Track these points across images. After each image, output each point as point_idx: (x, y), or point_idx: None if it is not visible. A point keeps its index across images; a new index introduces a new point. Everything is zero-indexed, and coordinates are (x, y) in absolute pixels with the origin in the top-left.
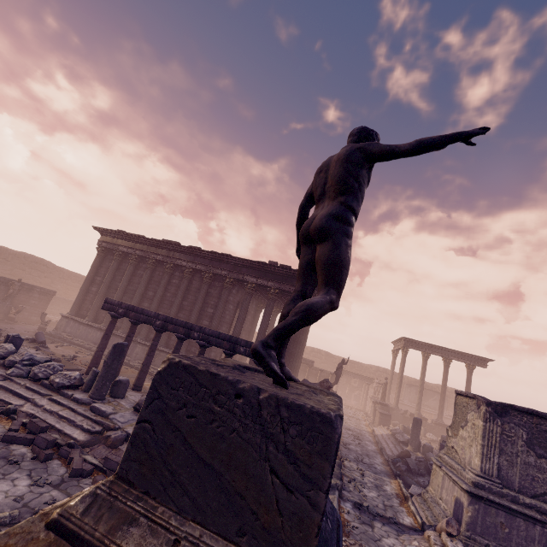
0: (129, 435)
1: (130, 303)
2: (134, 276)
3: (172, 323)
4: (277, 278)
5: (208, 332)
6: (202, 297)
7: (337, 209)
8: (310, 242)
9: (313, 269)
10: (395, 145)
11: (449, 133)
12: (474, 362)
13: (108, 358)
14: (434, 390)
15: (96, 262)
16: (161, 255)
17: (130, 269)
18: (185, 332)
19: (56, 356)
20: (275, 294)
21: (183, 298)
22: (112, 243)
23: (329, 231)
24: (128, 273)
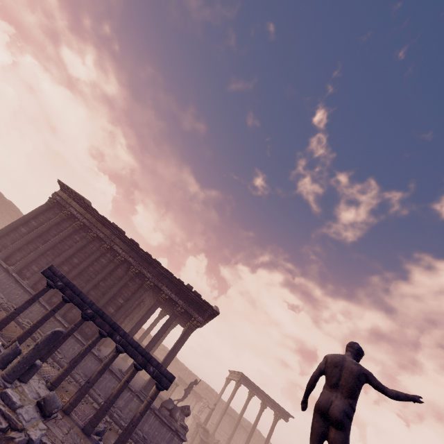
0: (30, 440)
1: (51, 260)
2: (69, 238)
3: (101, 317)
4: (187, 299)
5: (129, 340)
6: (121, 286)
7: (348, 409)
8: (325, 417)
9: (324, 439)
10: (384, 386)
11: (408, 395)
12: (281, 414)
13: (43, 342)
14: (241, 422)
15: (41, 208)
16: (103, 234)
17: (69, 231)
18: (109, 331)
19: None
20: (180, 312)
21: (102, 279)
22: (66, 201)
23: (344, 425)
24: (65, 233)
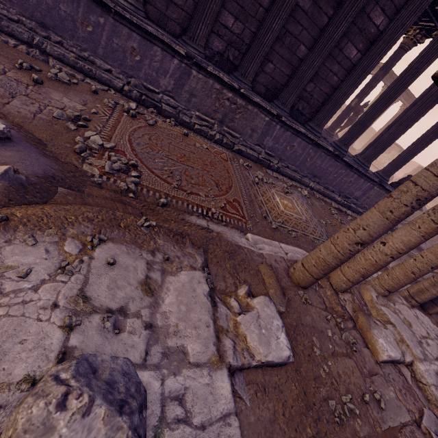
0: None
1: None
2: None
3: None
4: None
5: None
6: None
7: None
8: None
9: None
10: None
11: None
12: None
13: None
14: None
15: None
16: None
17: None
18: None
19: (73, 166)
20: None
21: None
22: None
23: None
24: None
